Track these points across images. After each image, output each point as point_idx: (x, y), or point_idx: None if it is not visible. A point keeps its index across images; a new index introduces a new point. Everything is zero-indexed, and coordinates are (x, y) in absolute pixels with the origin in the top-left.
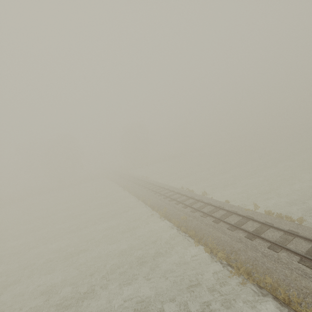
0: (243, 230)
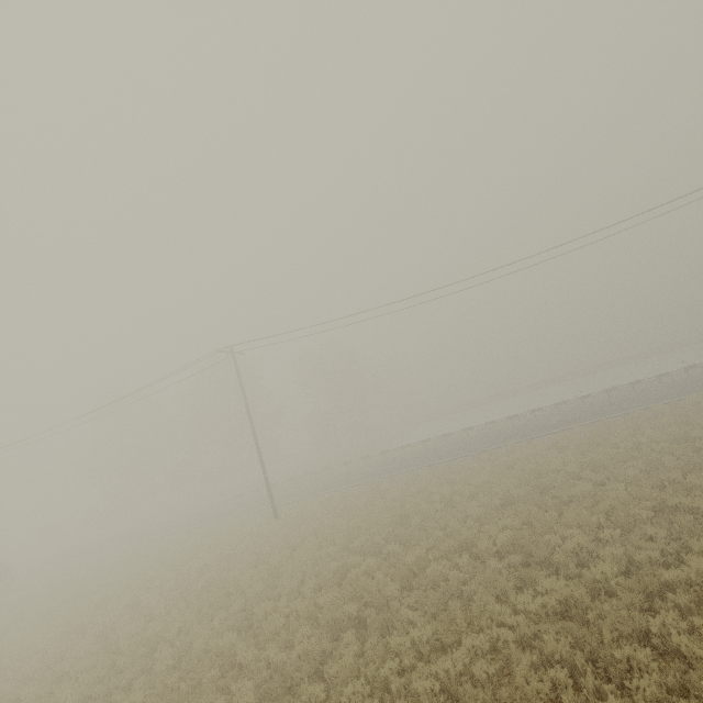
0: None
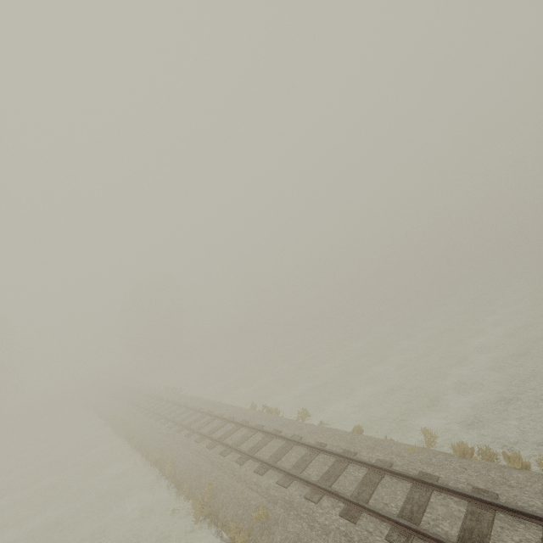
0: (436, 541)
